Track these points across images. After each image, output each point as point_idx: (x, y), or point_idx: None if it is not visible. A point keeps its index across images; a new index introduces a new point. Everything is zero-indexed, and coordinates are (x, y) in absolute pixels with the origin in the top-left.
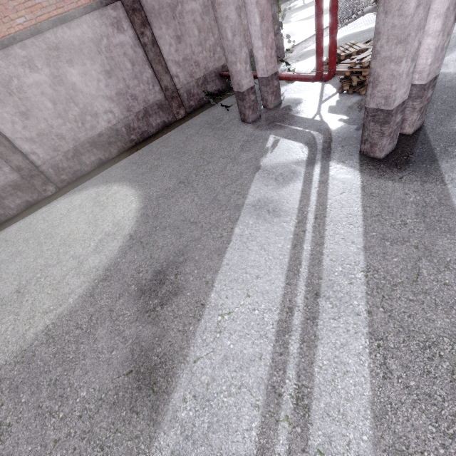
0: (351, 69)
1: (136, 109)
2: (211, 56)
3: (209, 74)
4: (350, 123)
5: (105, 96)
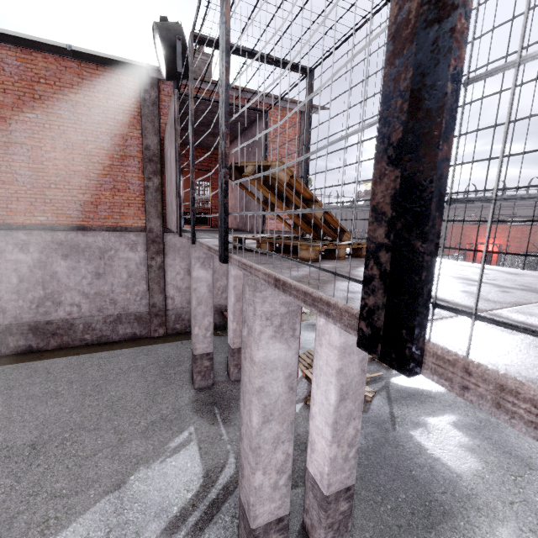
0: None
1: (109, 312)
2: (218, 293)
3: None
4: None
5: (82, 291)
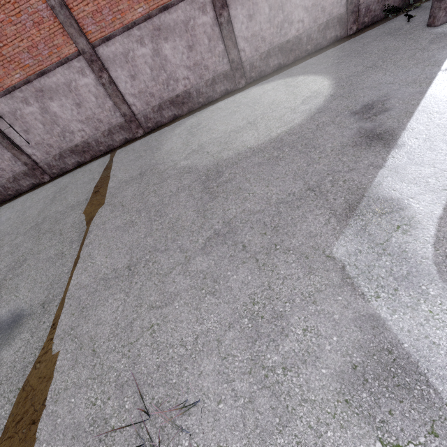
0: None
1: (320, 21)
2: None
3: None
4: None
5: (304, 6)
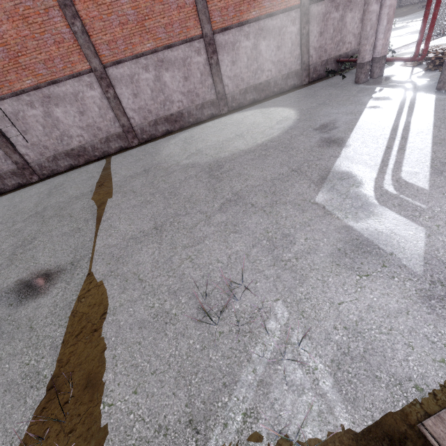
0: (436, 56)
1: (283, 72)
2: (335, 48)
3: (330, 59)
4: (430, 81)
5: (272, 61)
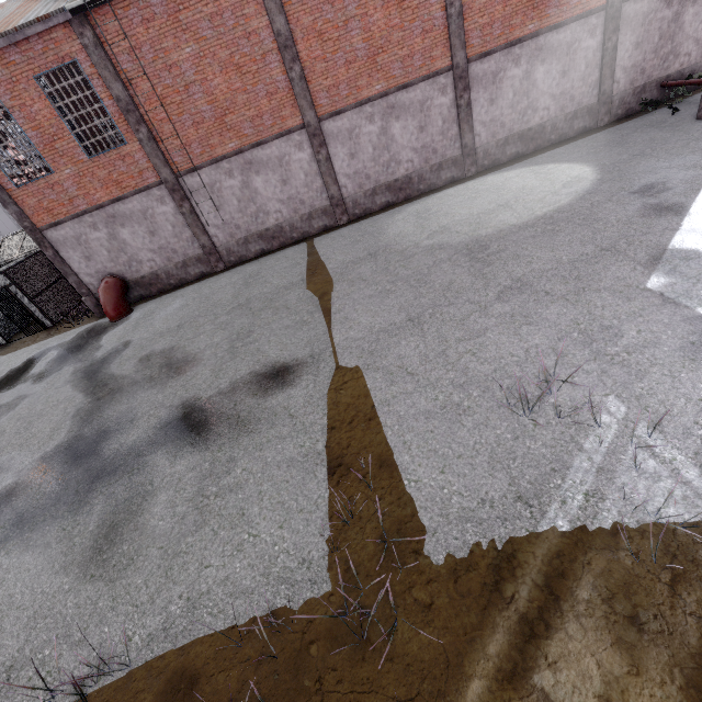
0: None
1: (568, 110)
2: (659, 65)
3: (650, 83)
4: None
5: (551, 94)
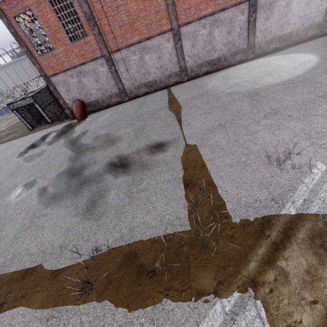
0: None
1: (306, 25)
2: None
3: None
4: None
5: (298, 16)
